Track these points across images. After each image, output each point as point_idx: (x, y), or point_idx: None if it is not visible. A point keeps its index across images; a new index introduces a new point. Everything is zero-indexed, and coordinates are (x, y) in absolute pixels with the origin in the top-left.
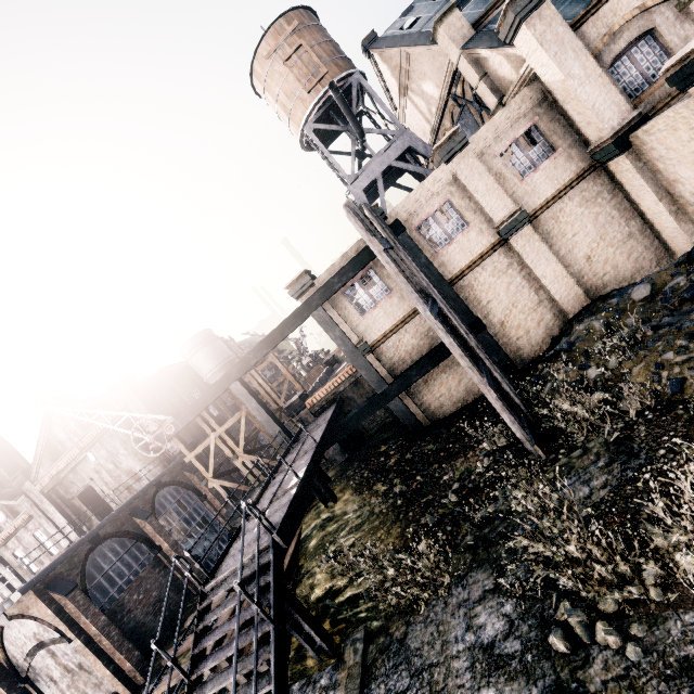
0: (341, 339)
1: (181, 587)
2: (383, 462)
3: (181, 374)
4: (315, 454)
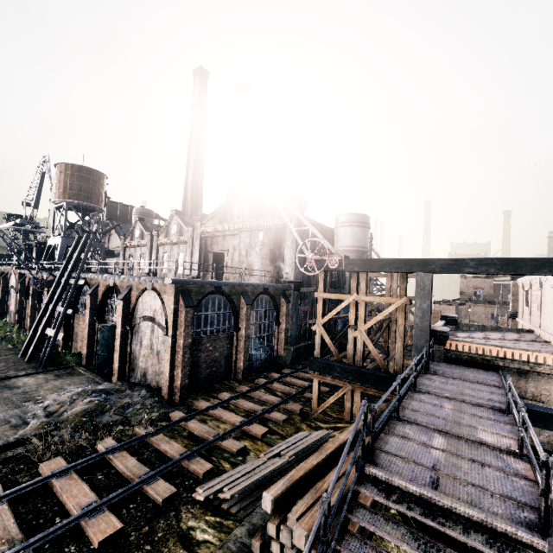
0: None
1: (230, 365)
2: None
3: (326, 232)
4: None
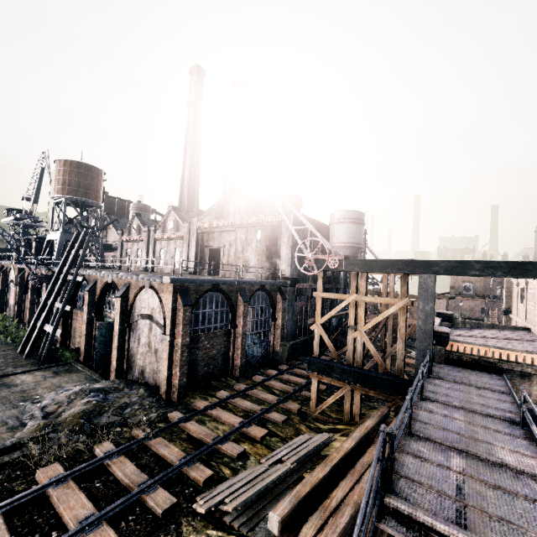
0: None
1: (227, 362)
2: None
3: (321, 229)
4: None
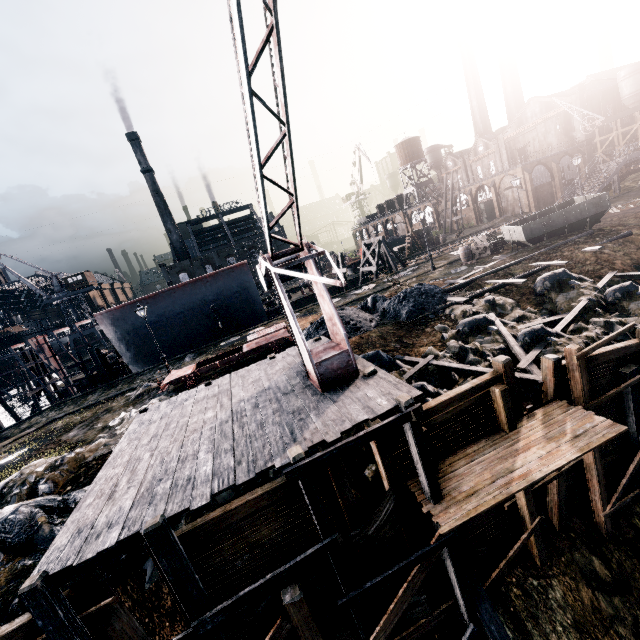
0: None
1: (553, 197)
2: None
3: (608, 92)
4: None
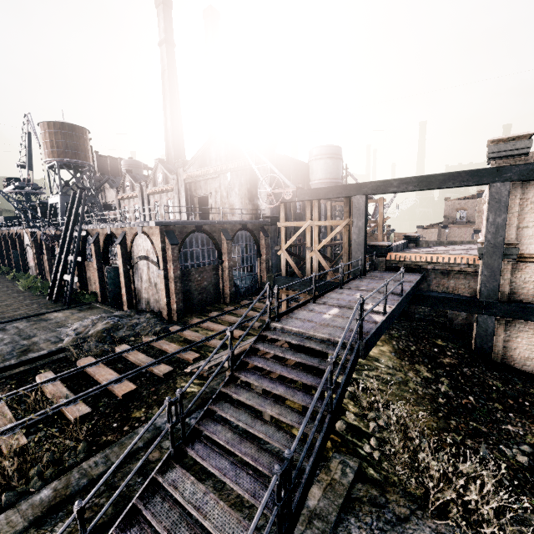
0: (496, 227)
1: (218, 292)
2: (435, 353)
3: (300, 167)
4: (400, 302)
